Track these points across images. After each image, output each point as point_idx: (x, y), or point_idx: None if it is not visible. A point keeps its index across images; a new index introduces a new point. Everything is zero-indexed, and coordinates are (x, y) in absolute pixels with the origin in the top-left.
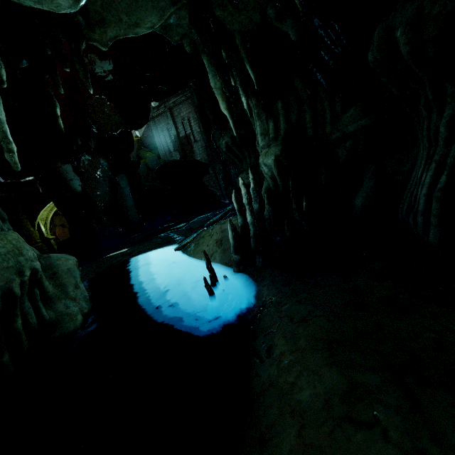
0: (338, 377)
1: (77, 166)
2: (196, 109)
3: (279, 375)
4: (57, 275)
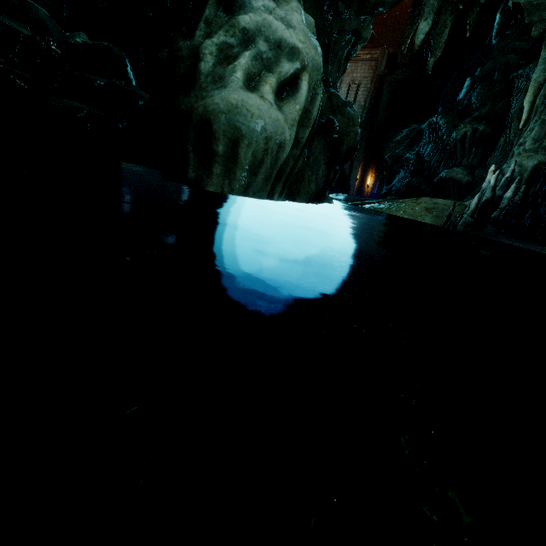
0: None
1: None
2: (375, 77)
3: None
4: None
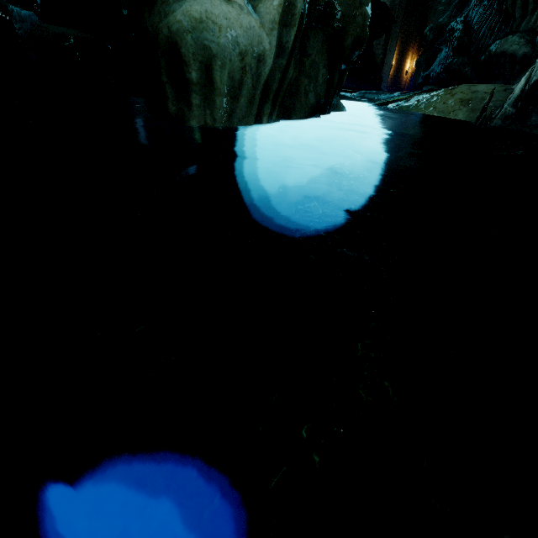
0: None
1: None
2: None
3: None
4: None
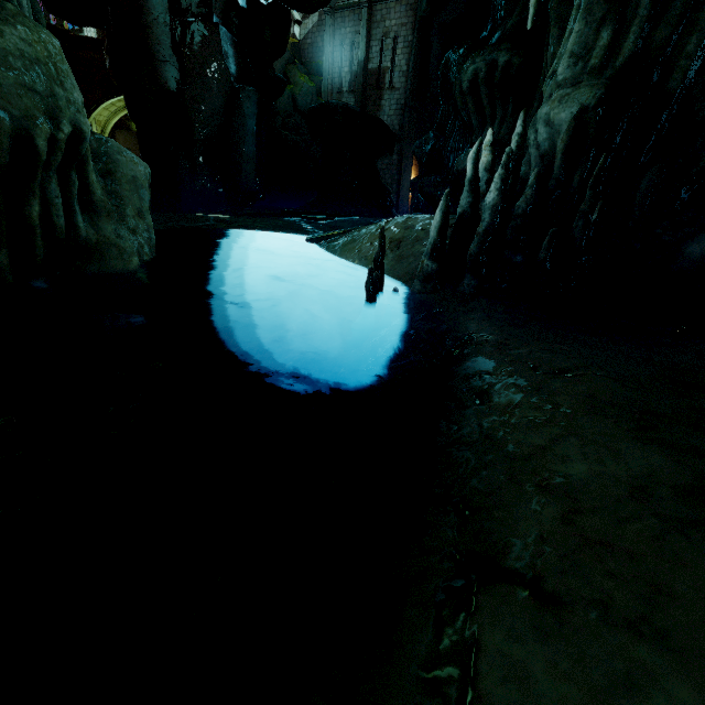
0: (667, 461)
1: (181, 39)
2: (417, 22)
3: (507, 432)
4: (114, 178)
